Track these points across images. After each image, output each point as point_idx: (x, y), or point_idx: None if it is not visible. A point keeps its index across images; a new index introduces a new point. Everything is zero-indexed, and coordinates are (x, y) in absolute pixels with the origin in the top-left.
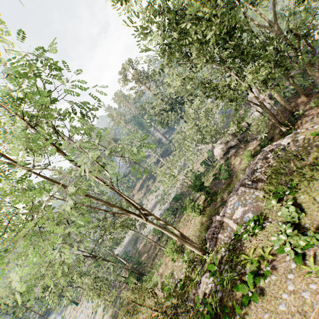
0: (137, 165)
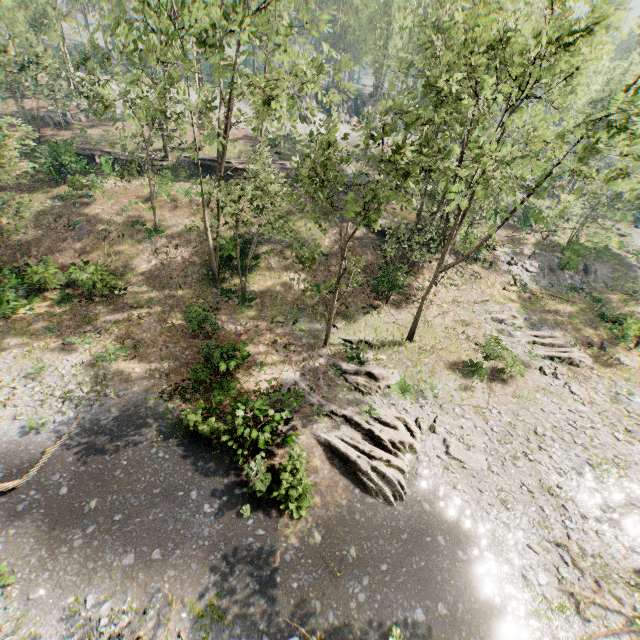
0: None
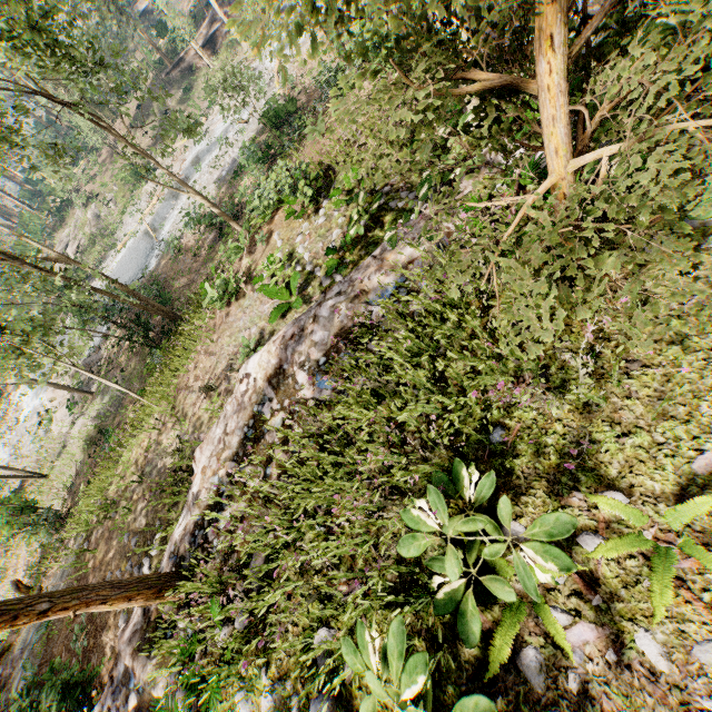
0: (109, 5)
